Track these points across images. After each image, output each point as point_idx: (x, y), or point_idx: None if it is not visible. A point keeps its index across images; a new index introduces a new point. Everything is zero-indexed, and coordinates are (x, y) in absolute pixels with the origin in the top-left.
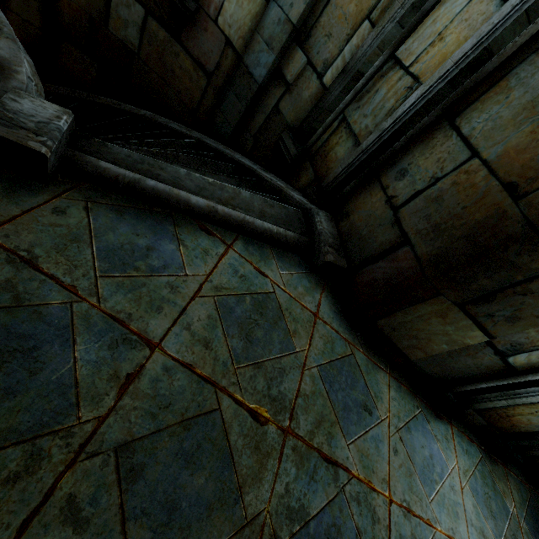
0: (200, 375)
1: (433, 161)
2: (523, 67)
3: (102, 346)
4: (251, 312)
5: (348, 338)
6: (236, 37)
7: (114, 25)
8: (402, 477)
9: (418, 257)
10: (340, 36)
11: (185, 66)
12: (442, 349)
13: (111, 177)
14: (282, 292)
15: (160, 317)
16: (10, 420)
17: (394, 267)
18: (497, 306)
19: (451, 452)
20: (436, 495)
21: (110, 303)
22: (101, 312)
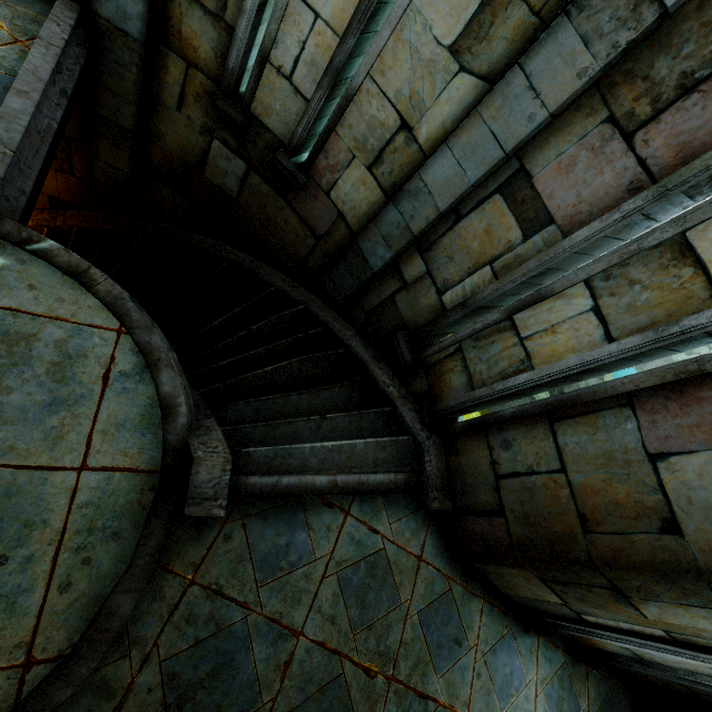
0: (329, 649)
1: (532, 451)
2: (609, 415)
3: (268, 645)
4: (365, 577)
5: (447, 574)
6: (350, 214)
7: (211, 172)
8: (482, 697)
9: (510, 534)
10: (462, 265)
11: (291, 222)
12: (528, 595)
13: (258, 491)
14: (391, 545)
15: (300, 607)
16: (229, 711)
17: (491, 531)
18: (569, 589)
19: (533, 664)
20: (510, 707)
21: (268, 608)
22: (264, 617)
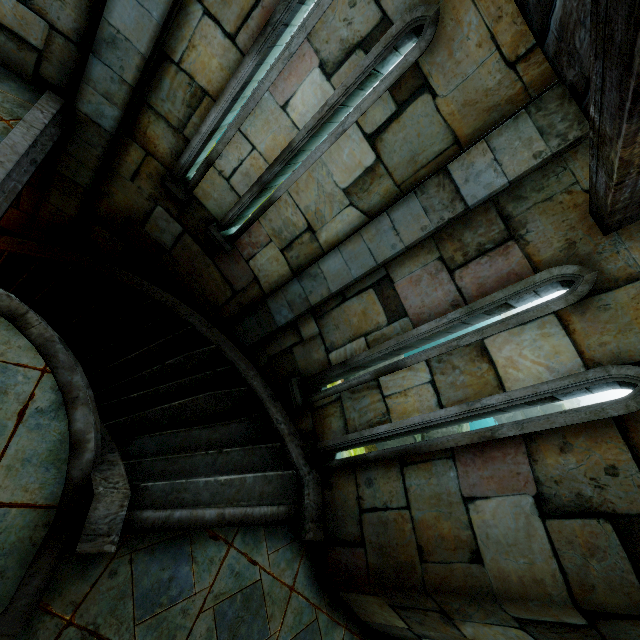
0: None
1: (387, 490)
2: (440, 464)
3: None
4: (240, 609)
5: (315, 603)
6: (263, 279)
7: (151, 228)
8: None
9: (368, 563)
10: (345, 333)
11: (214, 276)
12: (382, 621)
13: (150, 525)
14: (267, 576)
15: None
16: None
17: (353, 560)
18: (411, 614)
19: None
20: None
21: None
22: None
